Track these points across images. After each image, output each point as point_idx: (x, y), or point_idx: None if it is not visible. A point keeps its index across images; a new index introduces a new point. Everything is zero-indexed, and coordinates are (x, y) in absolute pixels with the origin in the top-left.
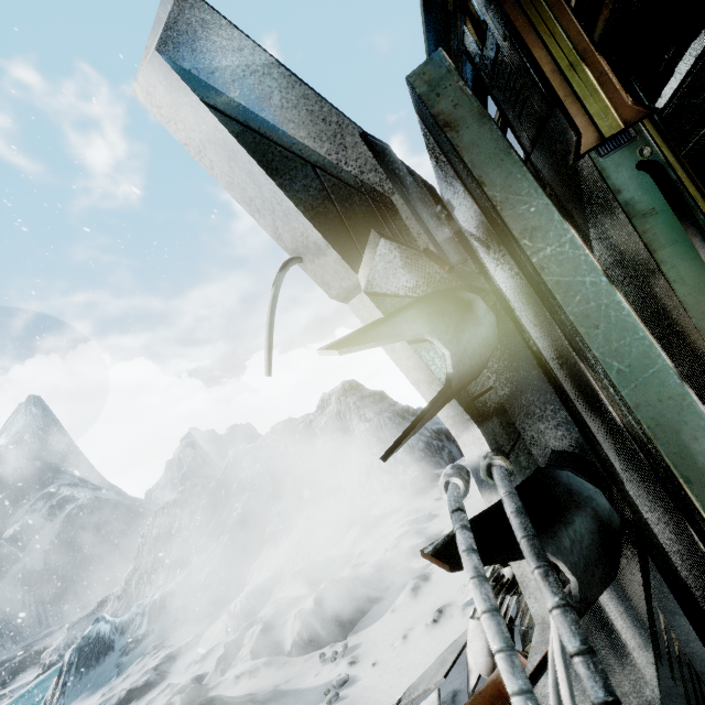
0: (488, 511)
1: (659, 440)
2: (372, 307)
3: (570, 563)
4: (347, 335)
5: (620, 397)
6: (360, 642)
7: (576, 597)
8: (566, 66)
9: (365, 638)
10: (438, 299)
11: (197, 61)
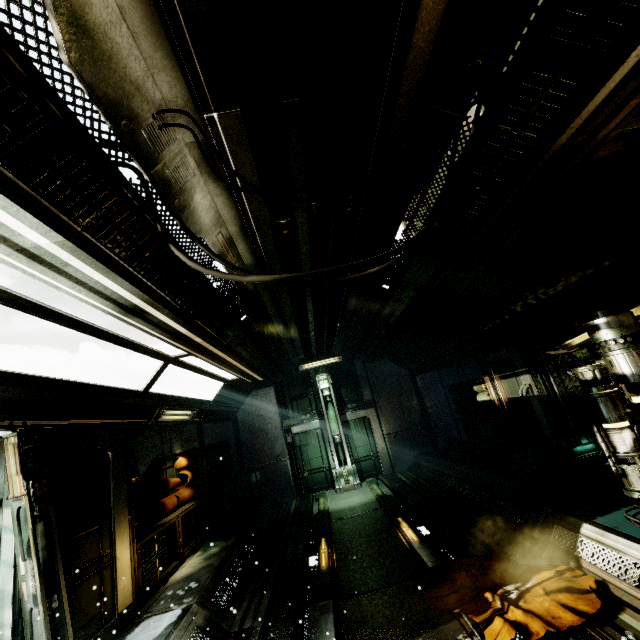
0: None
1: (1, 583)
2: None
3: None
4: None
5: (0, 567)
6: None
7: None
8: (14, 474)
9: None
10: None
11: None
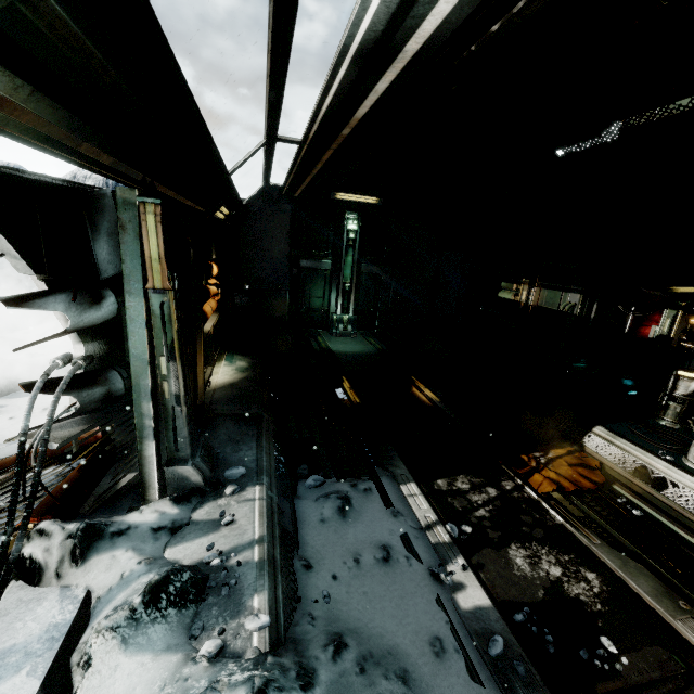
0: (63, 377)
1: (134, 377)
2: (44, 284)
3: (81, 400)
4: (20, 295)
5: (130, 361)
6: (7, 405)
7: (78, 409)
8: (154, 259)
9: (13, 403)
10: (86, 291)
11: None
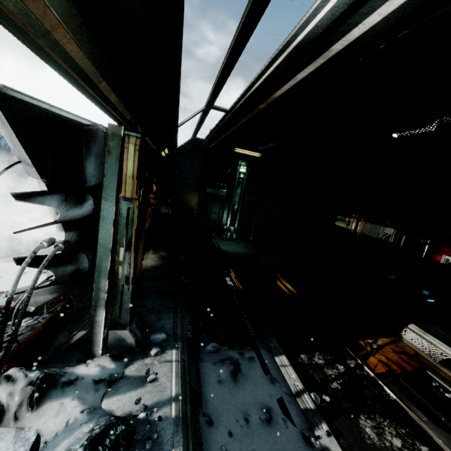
0: (46, 255)
1: (98, 260)
2: (45, 186)
3: (56, 274)
4: (26, 192)
5: (97, 248)
6: None
7: (53, 281)
8: (129, 176)
9: (2, 266)
10: (74, 194)
11: (5, 91)
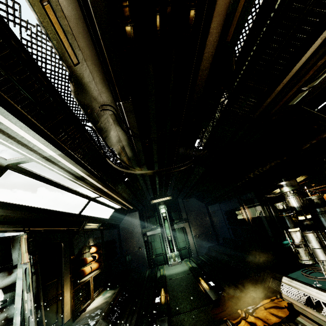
0: None
1: (15, 304)
2: None
3: None
4: None
5: (15, 296)
6: None
7: None
8: (24, 252)
9: None
10: (7, 271)
11: None
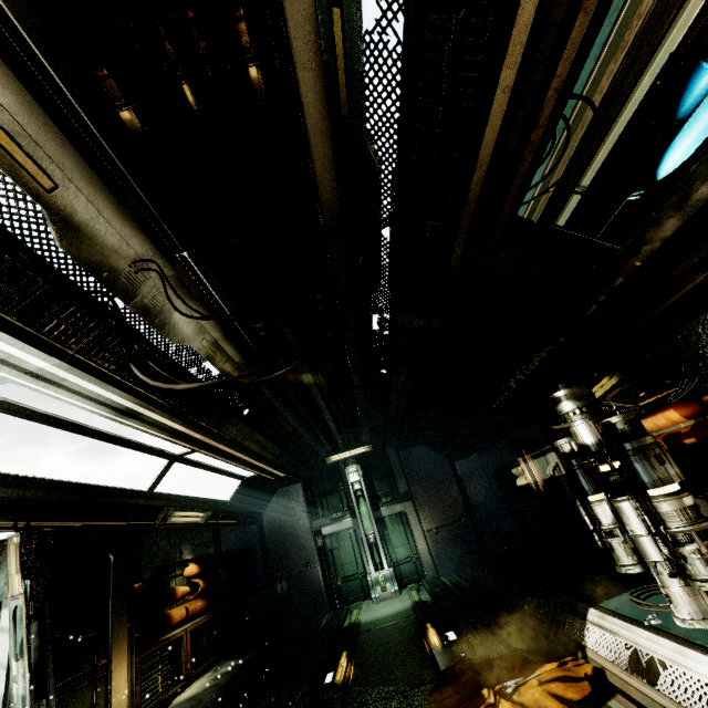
0: None
1: None
2: None
3: None
4: None
5: None
6: None
7: None
8: (14, 573)
9: None
10: None
11: None
